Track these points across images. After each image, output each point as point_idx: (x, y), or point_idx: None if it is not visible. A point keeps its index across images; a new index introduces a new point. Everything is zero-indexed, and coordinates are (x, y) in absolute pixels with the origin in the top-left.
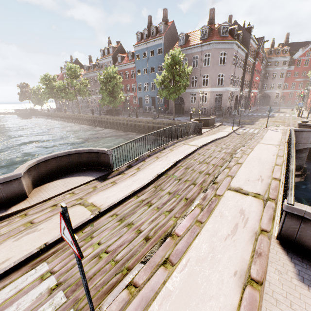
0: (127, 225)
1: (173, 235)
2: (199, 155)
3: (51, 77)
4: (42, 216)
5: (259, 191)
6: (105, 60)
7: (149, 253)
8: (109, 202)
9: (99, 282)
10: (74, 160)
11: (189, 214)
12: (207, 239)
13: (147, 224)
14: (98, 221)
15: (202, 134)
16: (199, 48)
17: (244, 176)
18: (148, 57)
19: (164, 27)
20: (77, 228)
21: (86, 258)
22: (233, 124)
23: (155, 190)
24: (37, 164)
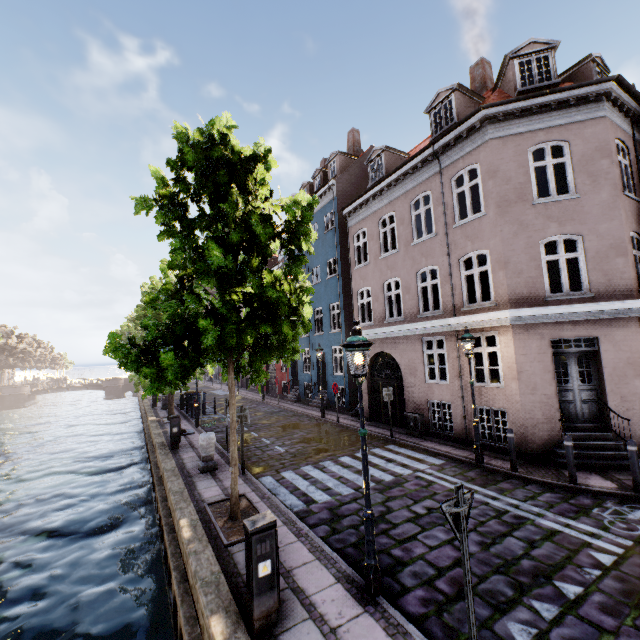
0: None
1: None
2: None
3: None
4: None
5: None
6: None
7: None
8: None
9: None
10: None
11: None
12: None
13: None
14: None
15: None
16: (431, 164)
17: None
18: None
19: (340, 161)
20: None
21: None
22: None
23: None
24: None
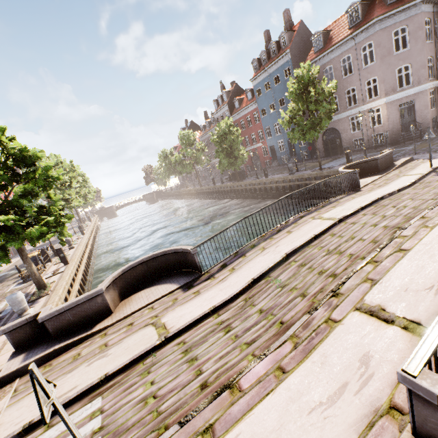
0: (189, 360)
1: (234, 388)
2: (333, 238)
3: (168, 152)
4: (116, 337)
5: (420, 315)
6: (220, 112)
7: (193, 412)
8: (181, 324)
9: (133, 436)
10: (161, 263)
11: (272, 352)
12: (280, 404)
13: (212, 362)
14: (162, 350)
15: (360, 191)
16: (350, 42)
17: (400, 279)
18: (272, 87)
19: (288, 36)
20: (140, 358)
21: (134, 400)
22: (430, 157)
23: (243, 305)
24: (123, 274)
